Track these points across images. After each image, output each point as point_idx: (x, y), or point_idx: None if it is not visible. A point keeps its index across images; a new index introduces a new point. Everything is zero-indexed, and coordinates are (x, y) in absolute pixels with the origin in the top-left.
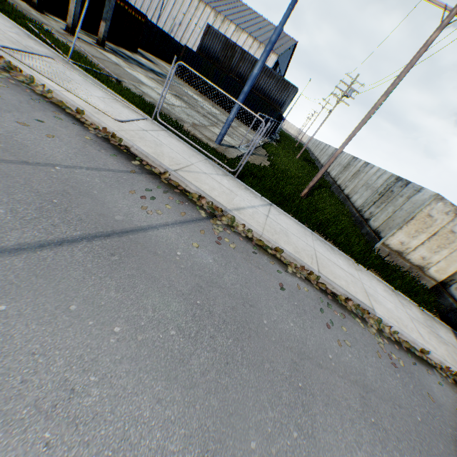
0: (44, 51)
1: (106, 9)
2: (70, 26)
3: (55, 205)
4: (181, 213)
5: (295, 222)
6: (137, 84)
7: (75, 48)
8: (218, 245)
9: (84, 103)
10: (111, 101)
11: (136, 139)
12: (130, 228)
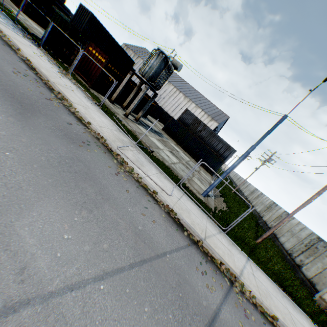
0: (127, 140)
1: (146, 106)
2: (127, 113)
3: (182, 299)
4: (220, 285)
5: (265, 276)
6: (158, 150)
7: (131, 129)
8: (248, 320)
9: (154, 184)
10: (159, 175)
11: (181, 211)
12: (212, 313)
